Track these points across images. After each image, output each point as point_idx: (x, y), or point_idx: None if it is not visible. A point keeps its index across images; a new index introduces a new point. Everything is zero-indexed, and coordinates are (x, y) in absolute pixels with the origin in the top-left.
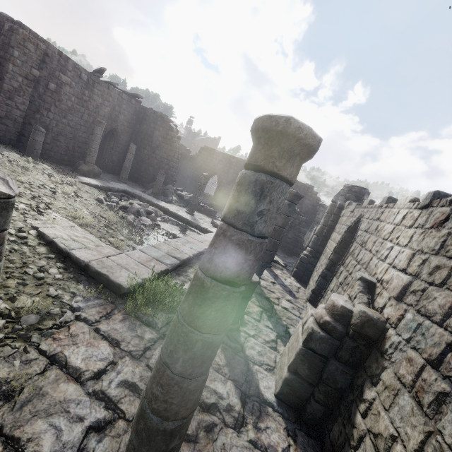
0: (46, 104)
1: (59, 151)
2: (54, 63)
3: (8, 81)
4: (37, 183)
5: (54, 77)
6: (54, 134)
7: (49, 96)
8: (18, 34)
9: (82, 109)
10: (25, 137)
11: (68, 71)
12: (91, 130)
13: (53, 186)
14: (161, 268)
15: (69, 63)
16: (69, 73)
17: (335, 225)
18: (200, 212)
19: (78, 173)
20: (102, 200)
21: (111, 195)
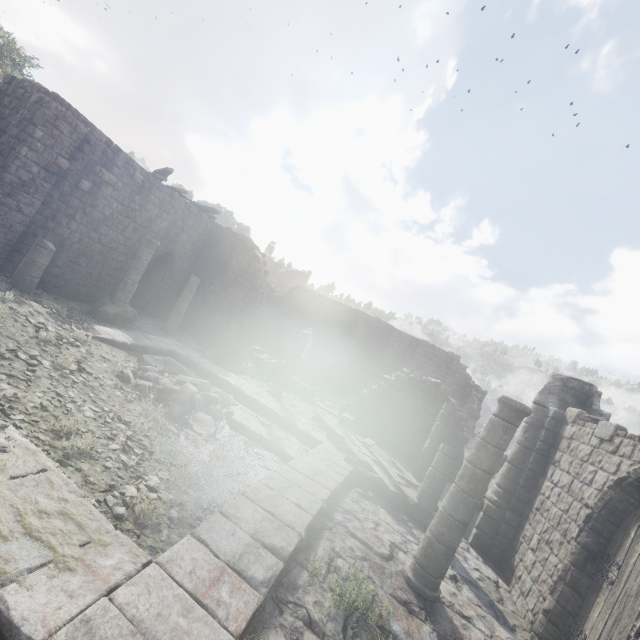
0: (70, 209)
1: (75, 279)
2: (96, 154)
3: (15, 170)
4: (2, 346)
5: (91, 172)
6: (73, 253)
7: (78, 198)
8: (49, 109)
9: (127, 220)
10: (22, 254)
11: (115, 167)
12: (134, 251)
13: (36, 352)
14: (245, 605)
15: (120, 156)
16: (117, 170)
17: (550, 451)
18: (290, 390)
19: (97, 317)
20: (128, 376)
21: (147, 363)
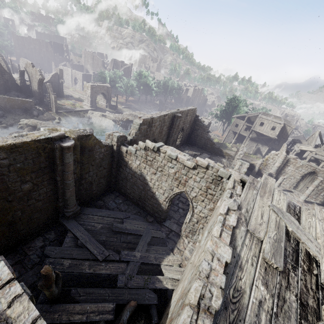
0: None
1: None
2: None
3: None
4: None
5: None
6: None
7: None
8: None
9: None
10: None
11: None
12: None
13: None
14: None
15: None
16: None
17: (285, 163)
18: None
19: None
20: None
21: None
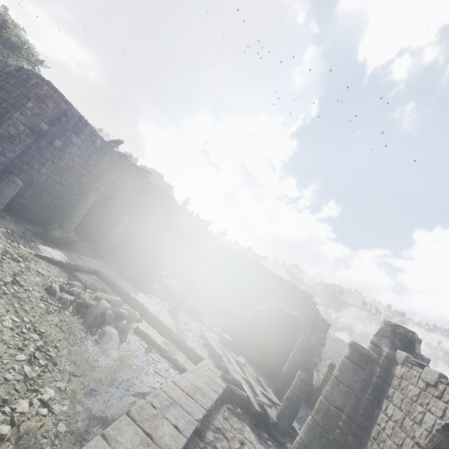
0: (43, 158)
1: (35, 208)
2: (69, 124)
3: (6, 126)
4: None
5: (64, 135)
6: (38, 189)
7: (50, 151)
8: (41, 90)
9: (84, 171)
10: None
11: (82, 134)
12: (85, 193)
13: None
14: None
15: (87, 127)
16: (83, 136)
17: (384, 385)
18: (185, 309)
19: (45, 238)
20: (55, 290)
21: (75, 279)
